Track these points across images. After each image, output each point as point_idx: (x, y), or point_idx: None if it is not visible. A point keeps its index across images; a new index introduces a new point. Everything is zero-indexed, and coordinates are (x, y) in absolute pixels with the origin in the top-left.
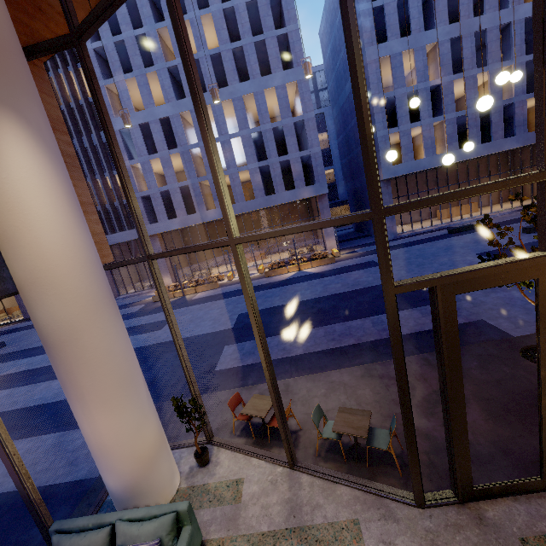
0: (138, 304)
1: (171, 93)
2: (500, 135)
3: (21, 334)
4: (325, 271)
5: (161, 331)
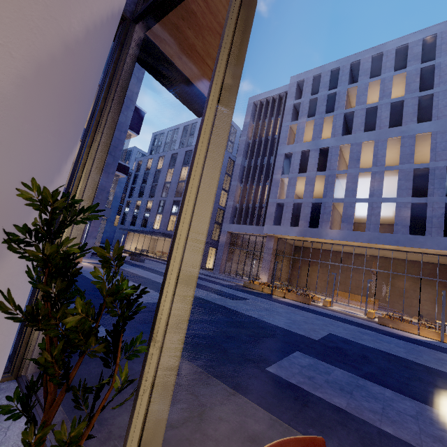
0: (231, 282)
1: (339, 130)
2: None
3: (156, 263)
4: None
5: (233, 300)
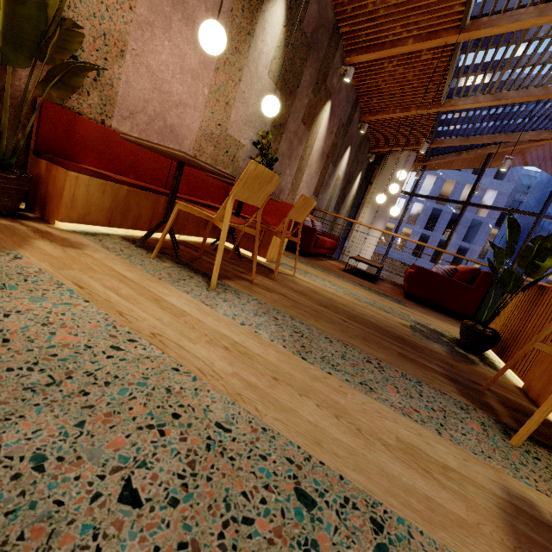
0: None
1: None
2: None
3: None
4: None
5: None
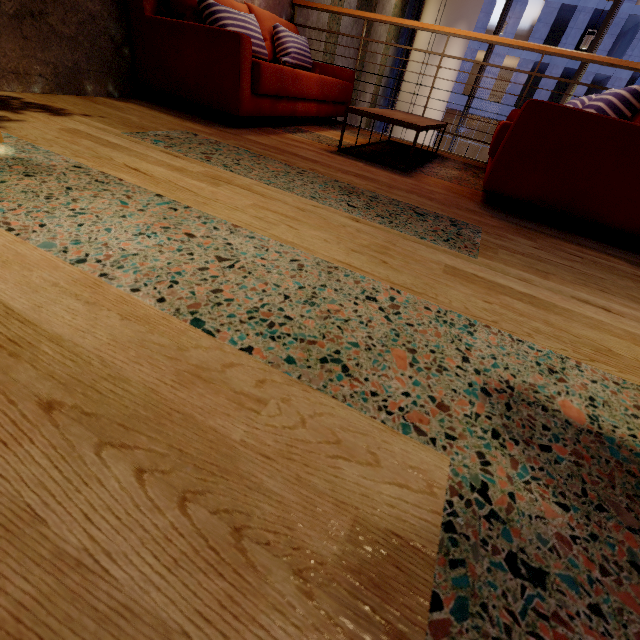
0: None
1: None
2: None
3: None
4: None
5: None
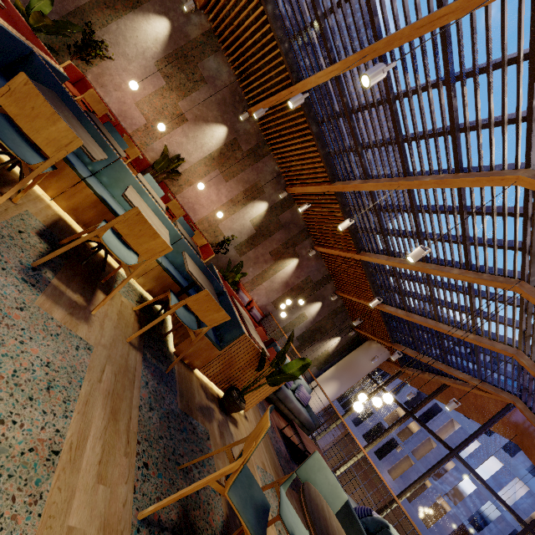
0: None
1: None
2: None
3: None
4: None
5: None
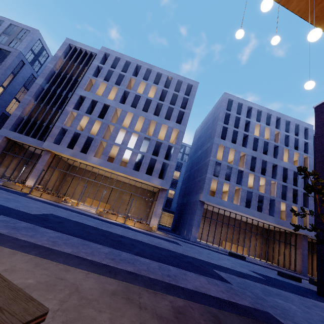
0: None
1: (119, 99)
2: (266, 212)
3: None
4: (141, 231)
5: None
